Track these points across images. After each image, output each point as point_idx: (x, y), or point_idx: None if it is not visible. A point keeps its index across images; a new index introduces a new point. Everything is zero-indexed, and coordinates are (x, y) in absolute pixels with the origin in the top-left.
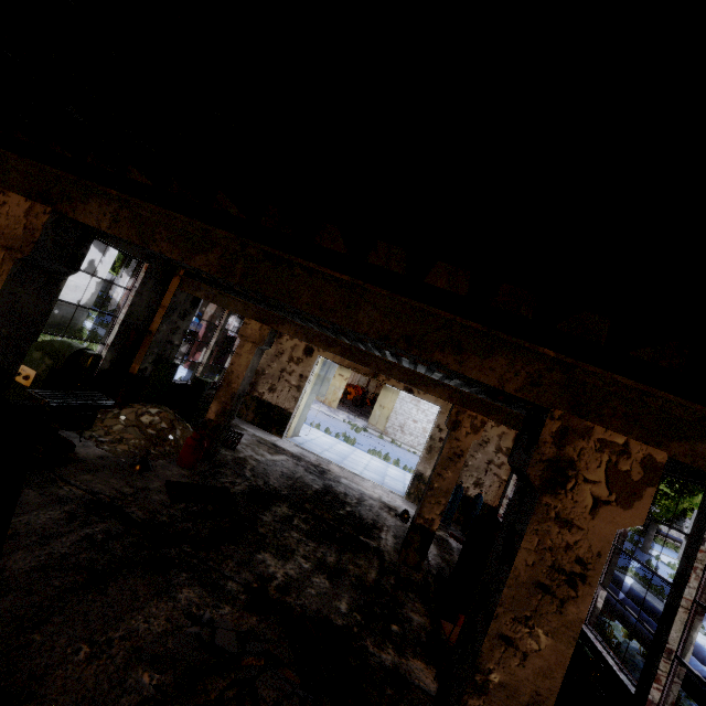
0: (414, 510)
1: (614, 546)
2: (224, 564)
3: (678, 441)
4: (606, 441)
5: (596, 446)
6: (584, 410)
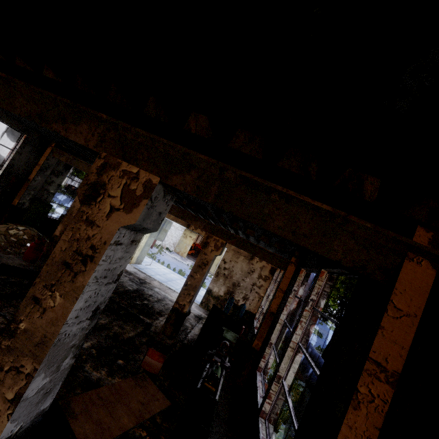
0: (201, 312)
1: (284, 321)
2: (5, 308)
3: (176, 175)
4: (127, 171)
5: (120, 174)
6: (128, 157)
